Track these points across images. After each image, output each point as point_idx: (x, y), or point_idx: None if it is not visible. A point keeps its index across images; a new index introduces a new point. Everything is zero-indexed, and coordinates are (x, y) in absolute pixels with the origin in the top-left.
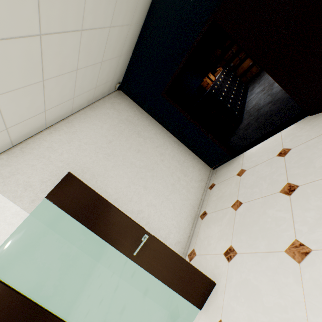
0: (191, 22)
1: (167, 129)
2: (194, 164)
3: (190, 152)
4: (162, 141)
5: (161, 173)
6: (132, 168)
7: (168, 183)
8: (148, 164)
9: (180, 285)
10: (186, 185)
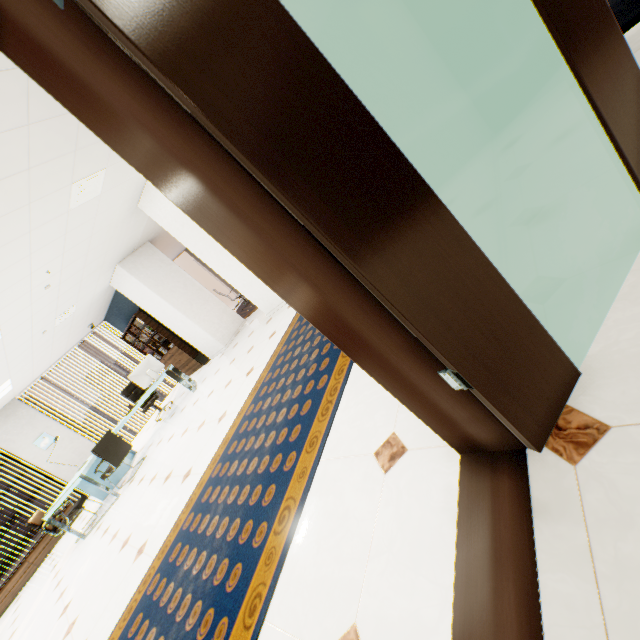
0: None
1: (408, 3)
2: (465, 101)
3: (453, 77)
4: (404, 16)
5: (419, 65)
6: (364, 5)
7: (436, 92)
8: (392, 28)
9: (628, 134)
10: (465, 122)
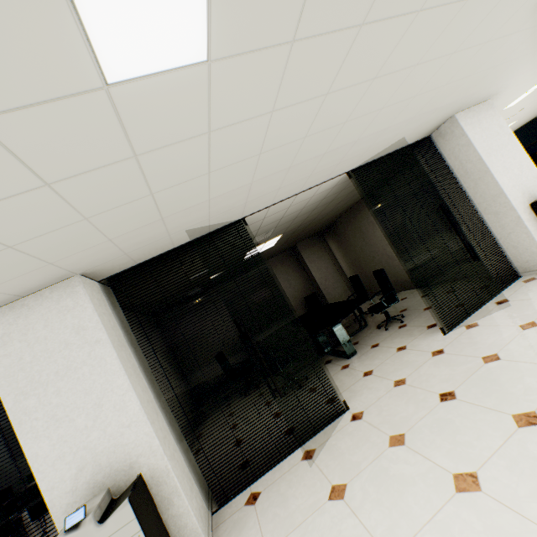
0: (534, 136)
1: None
2: None
3: None
4: None
5: None
6: None
7: None
8: None
9: None
10: None
